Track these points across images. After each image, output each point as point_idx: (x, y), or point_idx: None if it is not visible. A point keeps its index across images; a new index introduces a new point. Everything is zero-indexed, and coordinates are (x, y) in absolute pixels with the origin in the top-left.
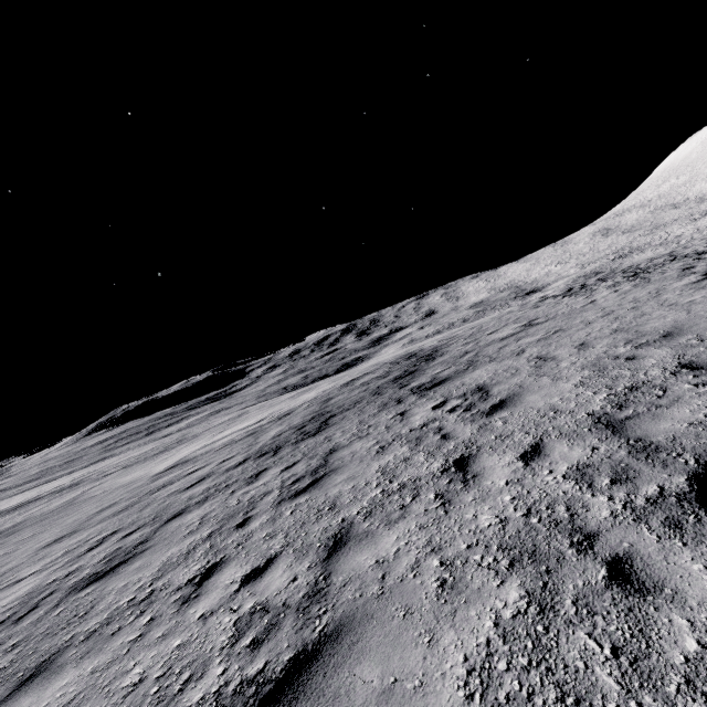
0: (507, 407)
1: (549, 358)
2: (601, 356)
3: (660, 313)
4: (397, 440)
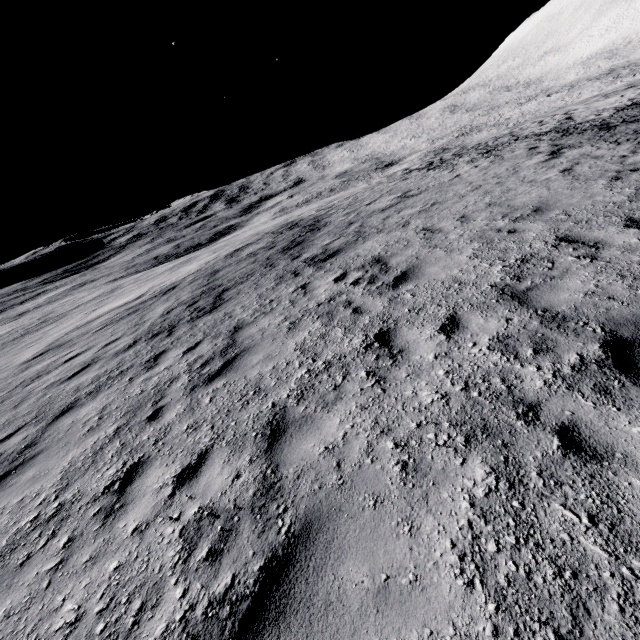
0: (411, 279)
1: (436, 230)
2: (484, 229)
3: (524, 189)
4: (306, 315)
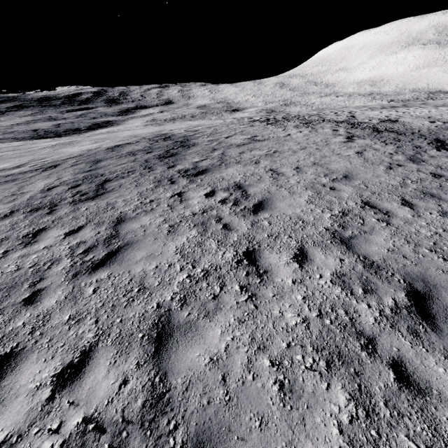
0: (266, 209)
1: (280, 173)
2: (314, 181)
3: (335, 158)
4: (184, 221)
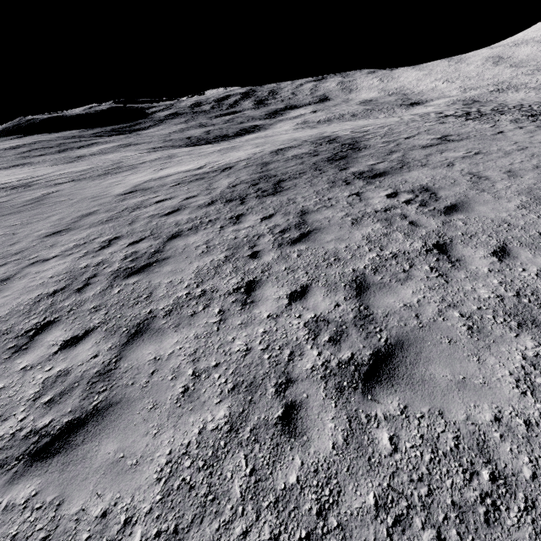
0: (461, 211)
1: (483, 177)
2: (532, 187)
3: None
4: (366, 216)
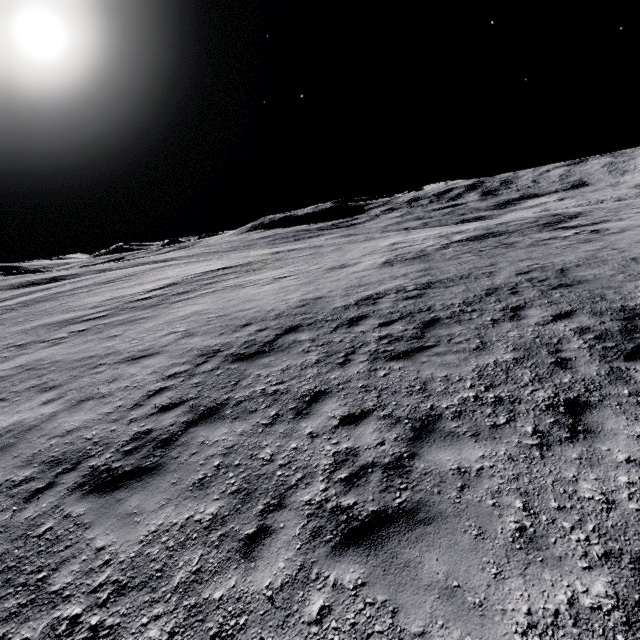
0: (614, 233)
1: None
2: None
3: None
4: (551, 239)
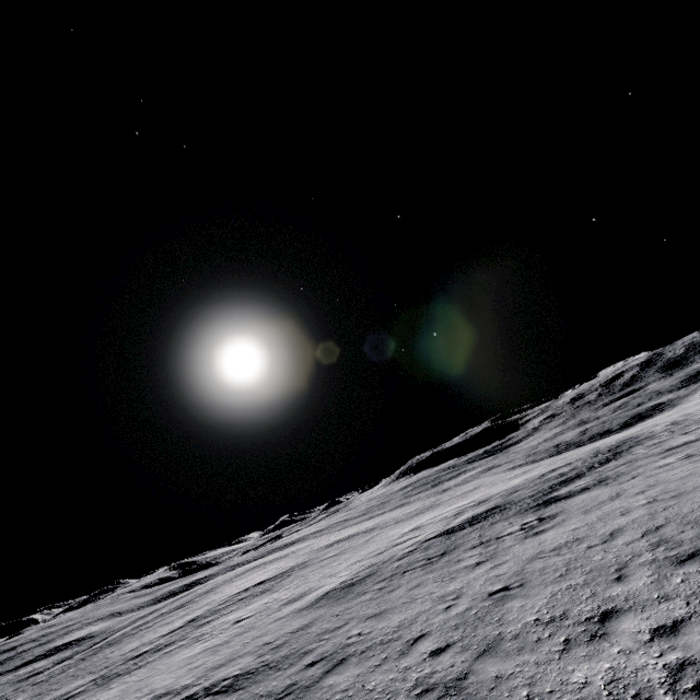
0: (536, 535)
1: (616, 496)
2: (625, 505)
3: None
4: (484, 543)
